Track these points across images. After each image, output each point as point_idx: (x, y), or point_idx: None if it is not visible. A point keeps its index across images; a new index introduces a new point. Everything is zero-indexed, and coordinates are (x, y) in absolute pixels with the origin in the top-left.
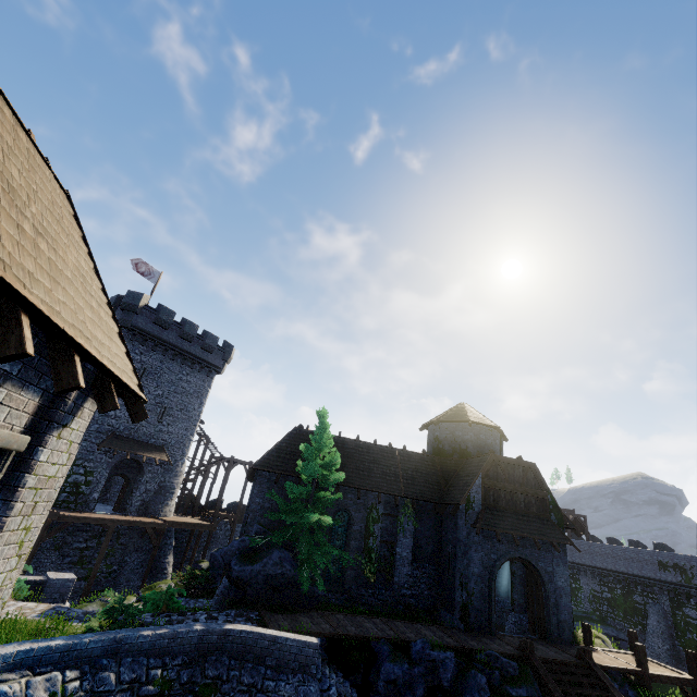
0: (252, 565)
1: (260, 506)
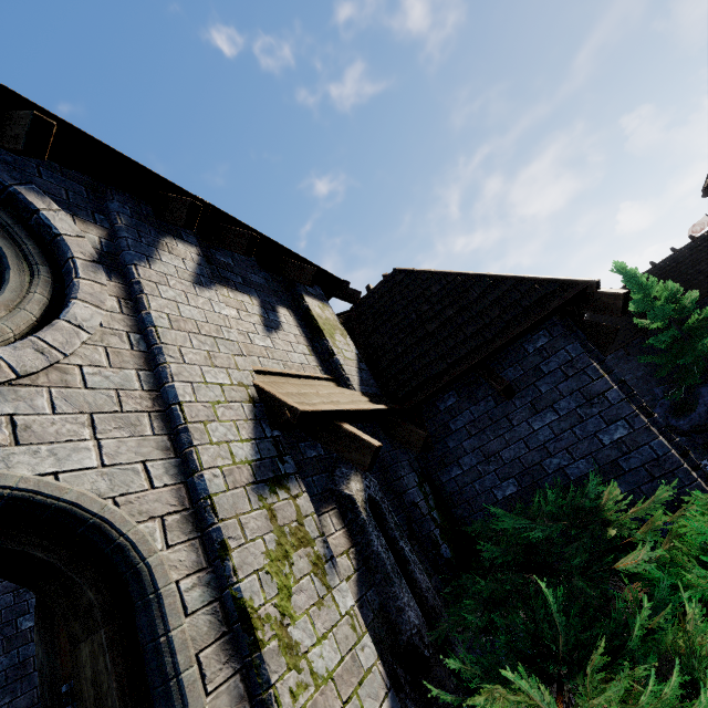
0: (693, 412)
1: (635, 379)
